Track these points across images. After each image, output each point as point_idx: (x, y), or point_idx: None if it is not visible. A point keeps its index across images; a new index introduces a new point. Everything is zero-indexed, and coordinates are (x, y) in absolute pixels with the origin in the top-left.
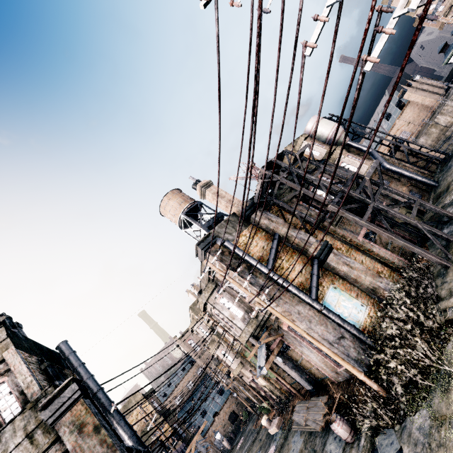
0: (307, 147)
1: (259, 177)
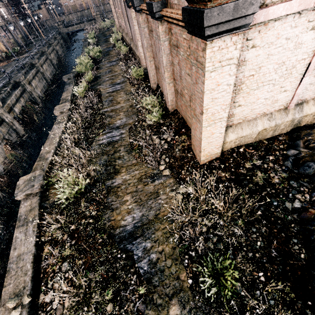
0: None
1: None
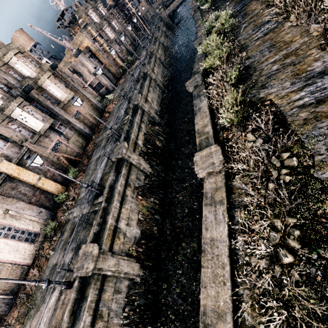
0: None
1: None
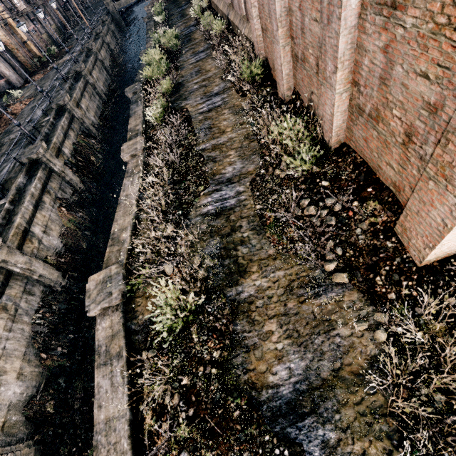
0: None
1: None
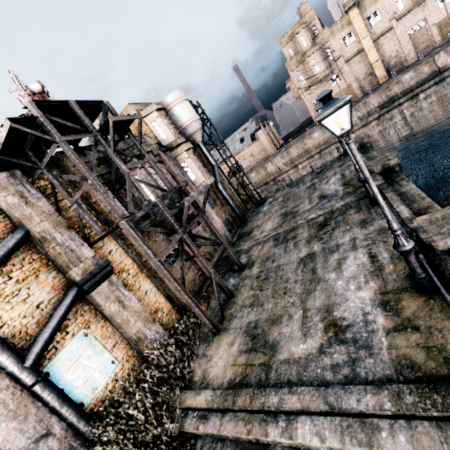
0: (156, 121)
1: (25, 115)
